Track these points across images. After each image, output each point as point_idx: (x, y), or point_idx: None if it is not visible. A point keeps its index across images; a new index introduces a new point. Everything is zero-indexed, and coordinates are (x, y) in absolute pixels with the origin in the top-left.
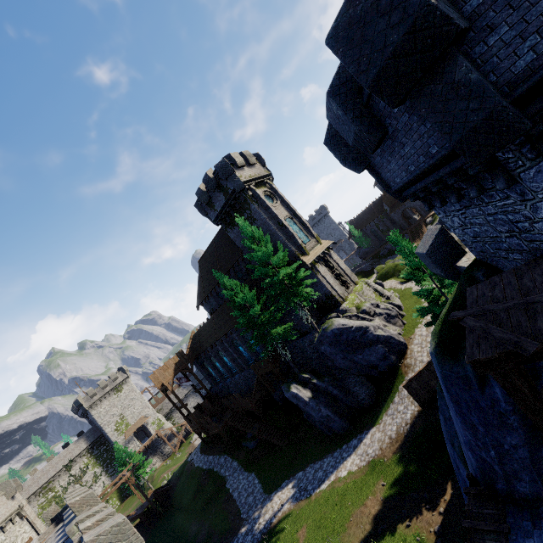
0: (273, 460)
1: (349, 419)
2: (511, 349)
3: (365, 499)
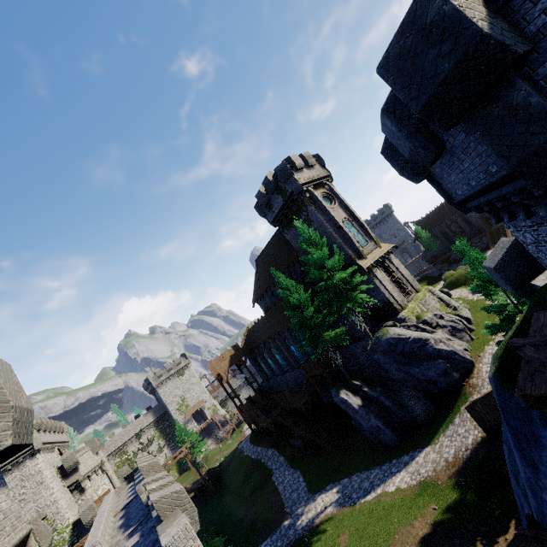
0: (319, 462)
1: (402, 434)
2: None
3: (413, 519)
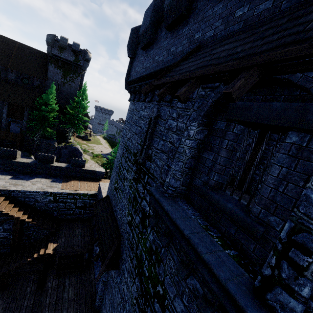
0: None
1: None
2: None
3: None
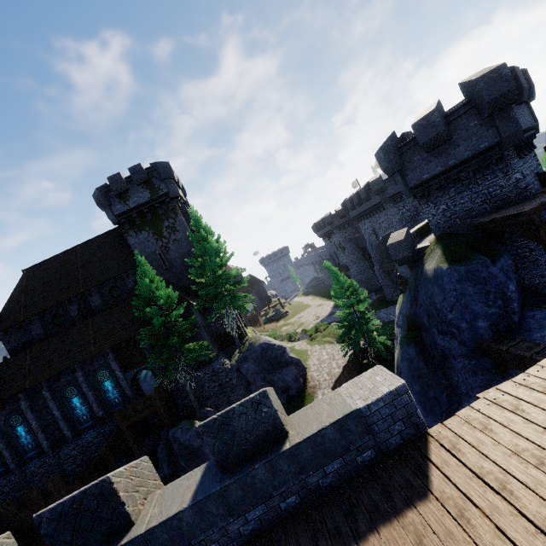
0: None
1: None
2: (542, 203)
3: None
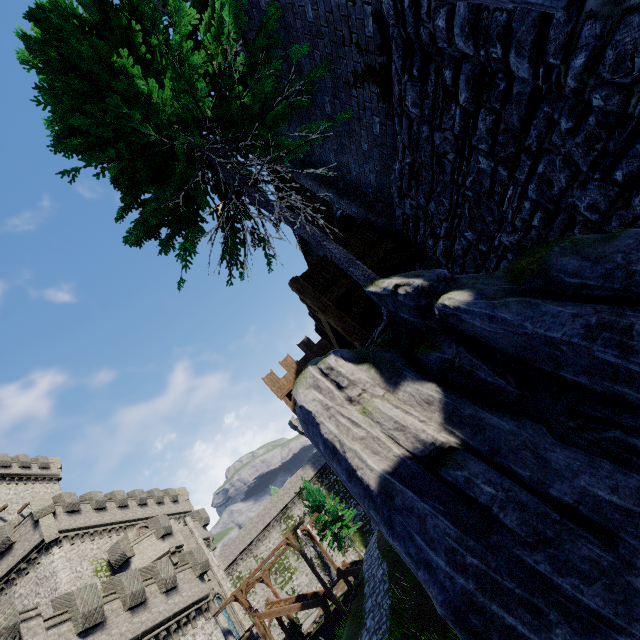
0: None
1: None
2: None
3: None
